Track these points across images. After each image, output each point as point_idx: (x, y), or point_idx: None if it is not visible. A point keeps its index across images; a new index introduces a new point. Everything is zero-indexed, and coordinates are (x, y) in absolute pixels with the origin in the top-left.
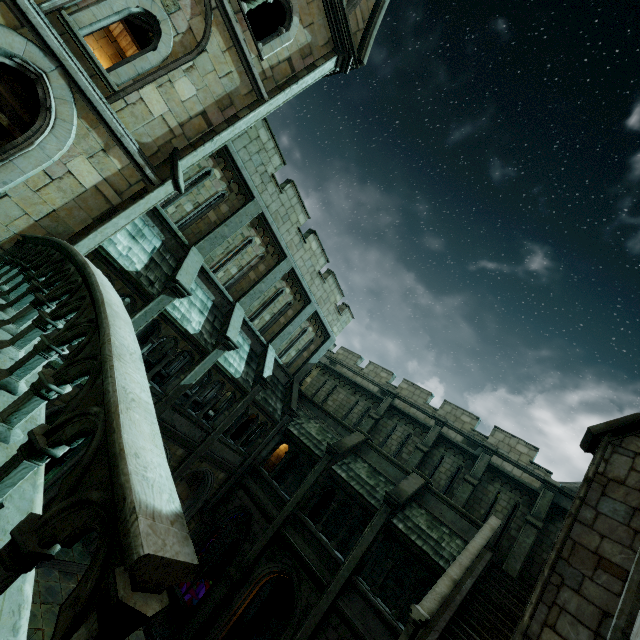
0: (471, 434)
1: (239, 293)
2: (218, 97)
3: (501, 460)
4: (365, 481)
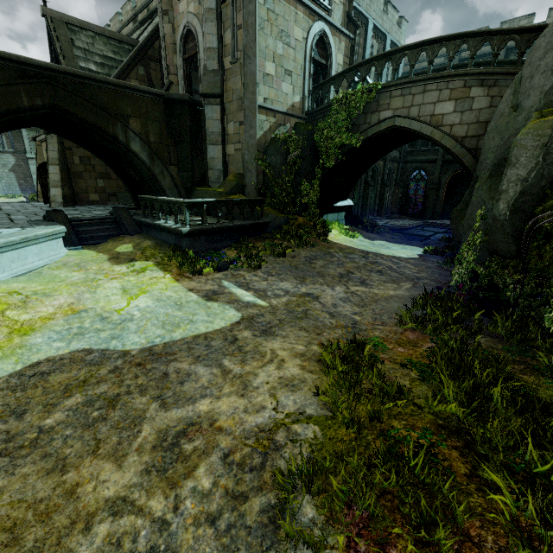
0: None
1: None
2: None
3: None
4: None
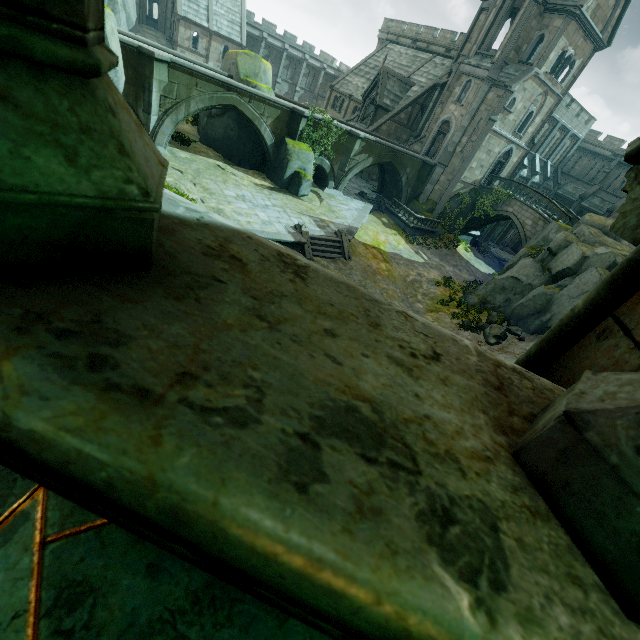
0: None
1: (536, 149)
2: (546, 112)
3: None
4: (598, 206)
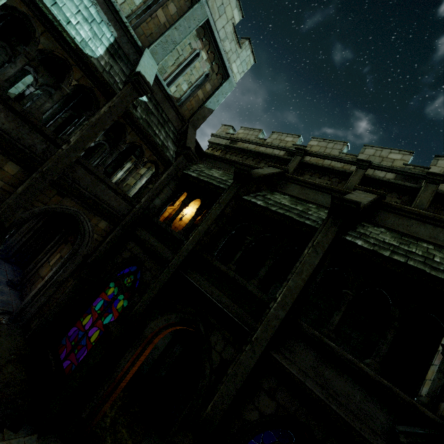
0: (405, 169)
1: None
2: None
3: None
4: (290, 207)
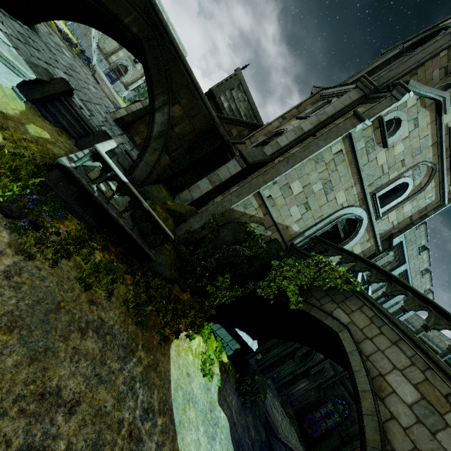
0: None
1: None
2: (420, 208)
3: None
4: None
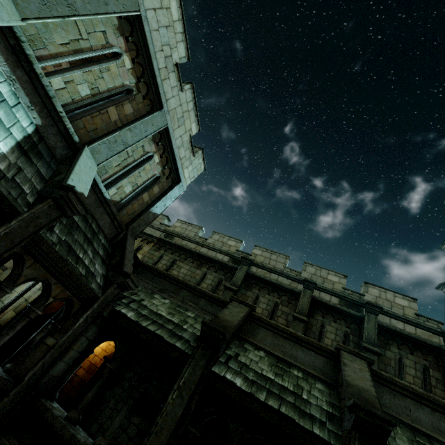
0: (345, 294)
1: None
2: None
3: (388, 318)
4: (278, 385)
